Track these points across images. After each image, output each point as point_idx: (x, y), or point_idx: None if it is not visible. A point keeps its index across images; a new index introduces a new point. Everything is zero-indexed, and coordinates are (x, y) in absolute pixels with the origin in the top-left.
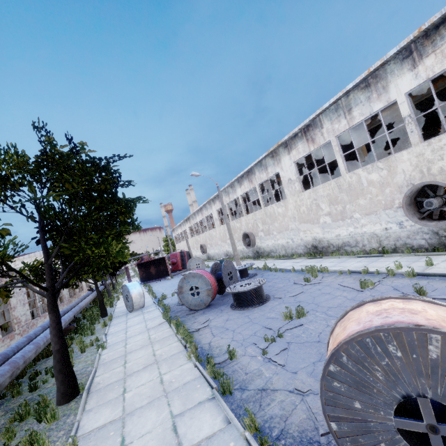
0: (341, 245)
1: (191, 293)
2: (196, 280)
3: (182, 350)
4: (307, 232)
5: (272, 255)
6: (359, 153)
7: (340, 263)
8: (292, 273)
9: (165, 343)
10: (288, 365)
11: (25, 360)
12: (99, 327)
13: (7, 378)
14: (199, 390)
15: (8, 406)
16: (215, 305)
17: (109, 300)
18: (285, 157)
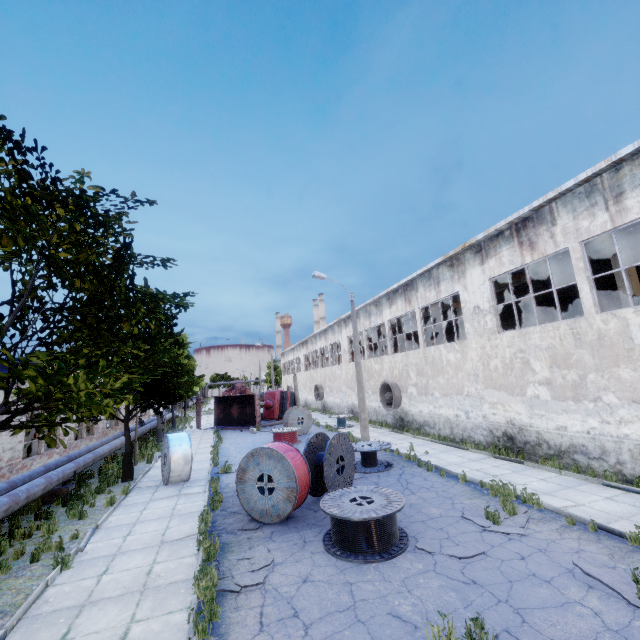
0: (565, 448)
1: (259, 485)
2: (271, 464)
3: None
4: (498, 406)
5: (425, 430)
6: (623, 280)
7: (564, 488)
8: (460, 485)
9: (165, 602)
10: None
11: None
12: (102, 503)
13: None
14: None
15: None
16: (298, 522)
17: (153, 448)
18: (474, 269)
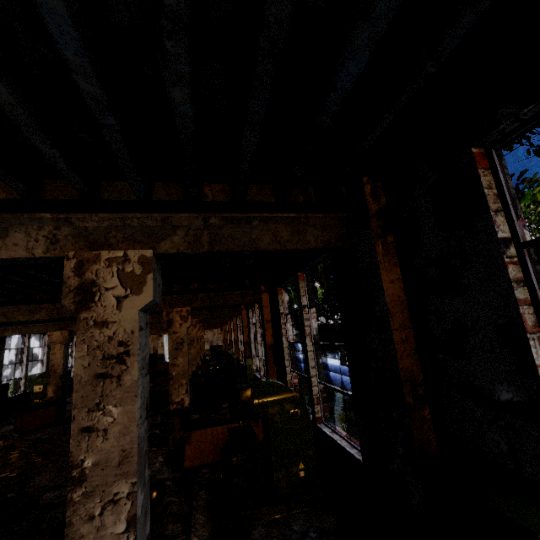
0: None
1: None
2: None
3: None
4: None
5: None
6: None
7: None
8: None
9: None
10: None
11: None
12: None
13: None
14: None
15: None
16: None
17: None
18: None
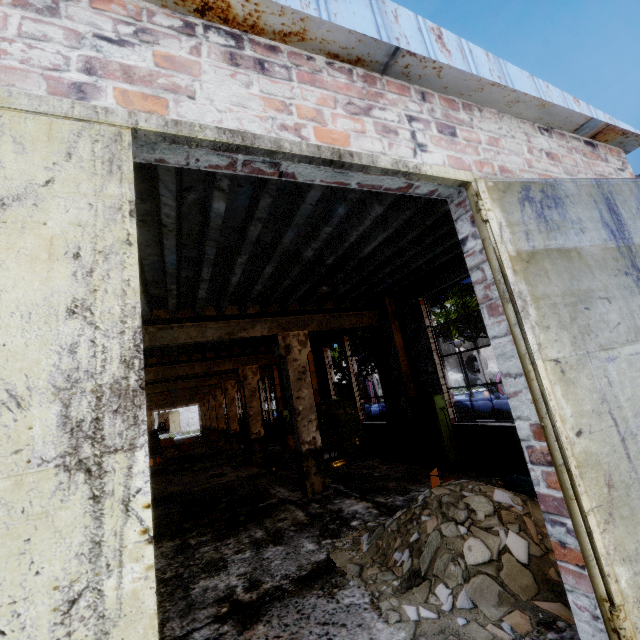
0: None
1: None
2: None
3: None
4: None
5: None
6: None
7: None
8: None
9: None
10: None
11: None
12: None
13: None
14: None
15: None
16: None
17: None
18: None
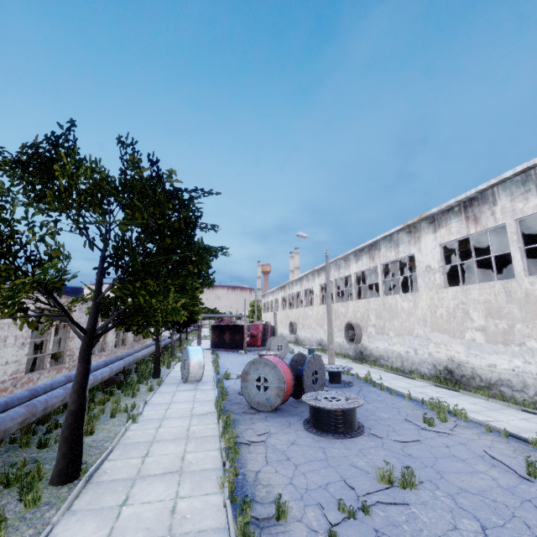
0: (494, 382)
1: (257, 384)
2: (267, 370)
3: (219, 467)
4: (441, 346)
5: (380, 363)
6: None
7: (489, 410)
8: (405, 401)
9: (203, 445)
10: None
11: (46, 407)
12: (144, 390)
13: (16, 423)
14: None
15: (10, 457)
16: (284, 412)
17: (169, 358)
18: (427, 236)
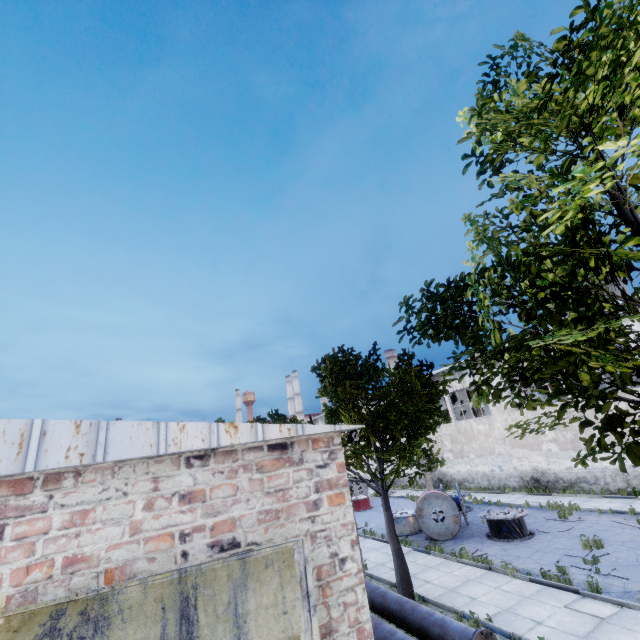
0: (574, 481)
1: (432, 517)
2: (439, 502)
3: (488, 571)
4: (524, 459)
5: (465, 486)
6: None
7: (584, 502)
8: (527, 509)
9: (451, 567)
10: (631, 578)
11: None
12: None
13: None
14: (561, 594)
15: None
16: (461, 537)
17: None
18: None
